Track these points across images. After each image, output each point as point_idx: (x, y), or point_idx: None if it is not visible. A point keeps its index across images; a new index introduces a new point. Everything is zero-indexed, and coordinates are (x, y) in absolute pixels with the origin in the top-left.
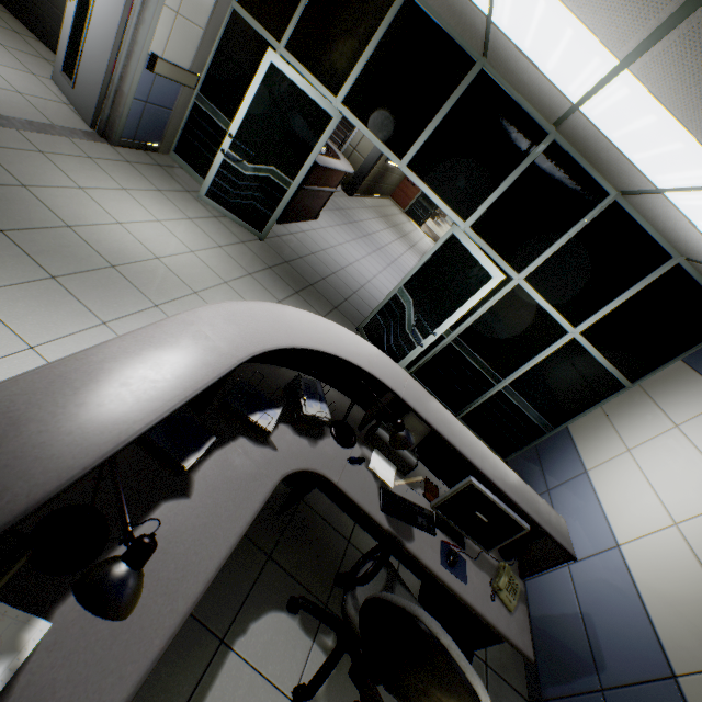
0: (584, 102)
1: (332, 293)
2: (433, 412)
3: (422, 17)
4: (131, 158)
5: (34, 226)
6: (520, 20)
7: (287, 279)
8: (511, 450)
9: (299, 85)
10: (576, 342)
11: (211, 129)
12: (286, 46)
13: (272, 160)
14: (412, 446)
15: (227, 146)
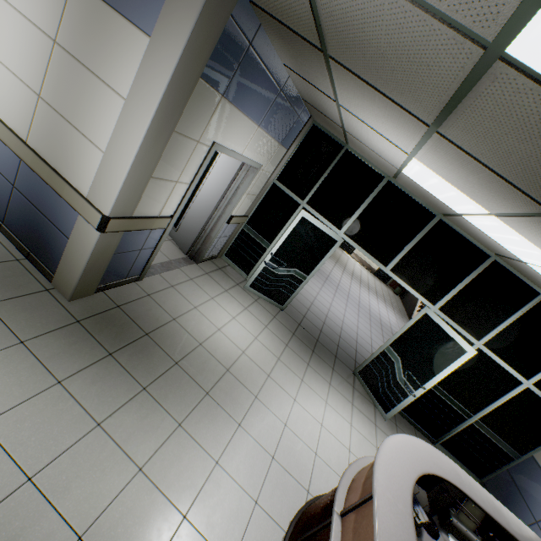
0: (532, 264)
1: (329, 342)
2: (487, 502)
3: (398, 191)
4: (207, 269)
5: (187, 351)
6: (491, 229)
7: (304, 340)
8: (486, 471)
9: (318, 226)
10: (530, 390)
11: (251, 244)
12: (307, 202)
13: (295, 265)
14: (473, 528)
15: (268, 259)
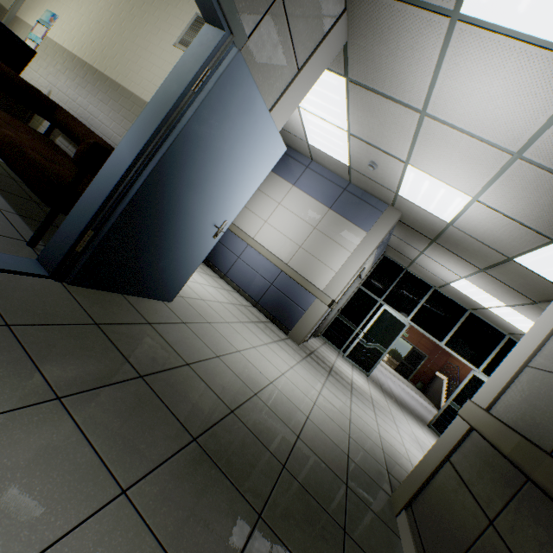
0: None
1: (403, 404)
2: None
3: (441, 295)
4: (320, 342)
5: (350, 382)
6: (506, 315)
7: (390, 397)
8: None
9: (394, 315)
10: None
11: (343, 327)
12: (383, 300)
13: (378, 341)
14: None
15: (361, 336)
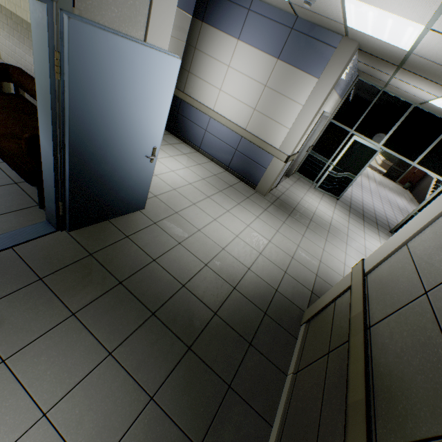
0: None
1: (370, 217)
2: None
3: (422, 112)
4: (293, 180)
5: (311, 216)
6: None
7: (356, 215)
8: None
9: (364, 143)
10: None
11: (315, 162)
12: (354, 130)
13: (348, 170)
14: None
15: (330, 169)
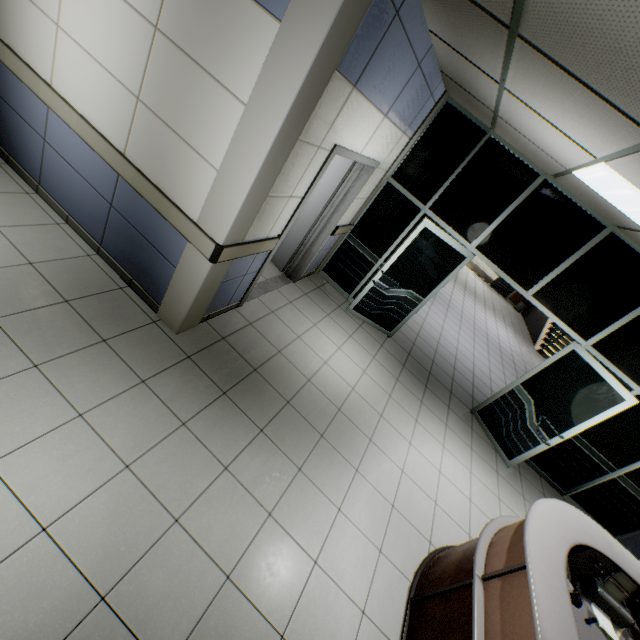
0: None
1: (443, 375)
2: None
3: (556, 194)
4: (305, 289)
5: (297, 389)
6: None
7: (416, 373)
8: (622, 530)
9: (444, 239)
10: None
11: (356, 258)
12: (430, 207)
13: (410, 285)
14: (620, 599)
15: (377, 278)
